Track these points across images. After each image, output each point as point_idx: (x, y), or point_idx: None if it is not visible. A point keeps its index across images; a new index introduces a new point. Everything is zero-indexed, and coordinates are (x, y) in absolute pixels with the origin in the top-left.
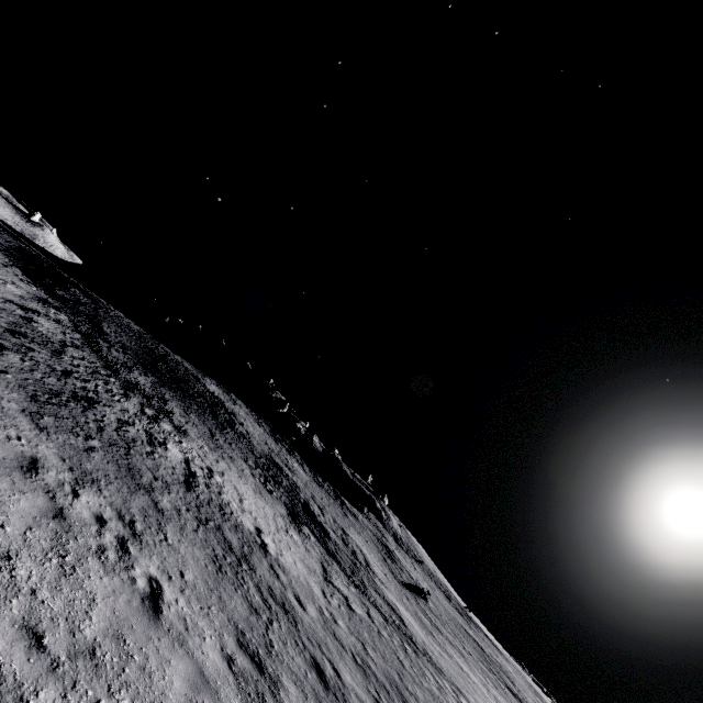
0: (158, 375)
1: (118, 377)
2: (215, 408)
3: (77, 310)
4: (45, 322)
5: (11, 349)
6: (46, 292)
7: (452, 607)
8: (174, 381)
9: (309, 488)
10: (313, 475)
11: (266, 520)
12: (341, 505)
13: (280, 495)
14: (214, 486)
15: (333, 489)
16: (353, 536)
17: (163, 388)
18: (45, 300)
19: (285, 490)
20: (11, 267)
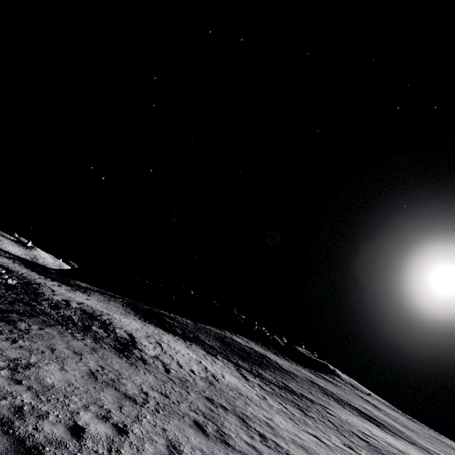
0: (248, 359)
1: (285, 390)
2: (268, 360)
3: (194, 339)
4: (250, 378)
5: (342, 434)
6: (185, 339)
7: (408, 420)
8: (250, 357)
9: (327, 386)
10: (305, 369)
11: (402, 446)
12: (333, 384)
13: (353, 411)
14: (391, 444)
15: (315, 372)
16: (368, 409)
17: (265, 371)
18: (205, 351)
19: (343, 403)
20: (172, 335)
